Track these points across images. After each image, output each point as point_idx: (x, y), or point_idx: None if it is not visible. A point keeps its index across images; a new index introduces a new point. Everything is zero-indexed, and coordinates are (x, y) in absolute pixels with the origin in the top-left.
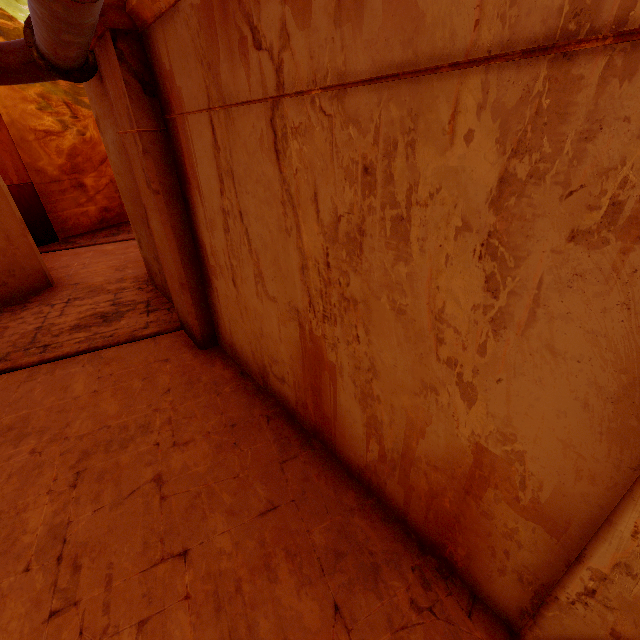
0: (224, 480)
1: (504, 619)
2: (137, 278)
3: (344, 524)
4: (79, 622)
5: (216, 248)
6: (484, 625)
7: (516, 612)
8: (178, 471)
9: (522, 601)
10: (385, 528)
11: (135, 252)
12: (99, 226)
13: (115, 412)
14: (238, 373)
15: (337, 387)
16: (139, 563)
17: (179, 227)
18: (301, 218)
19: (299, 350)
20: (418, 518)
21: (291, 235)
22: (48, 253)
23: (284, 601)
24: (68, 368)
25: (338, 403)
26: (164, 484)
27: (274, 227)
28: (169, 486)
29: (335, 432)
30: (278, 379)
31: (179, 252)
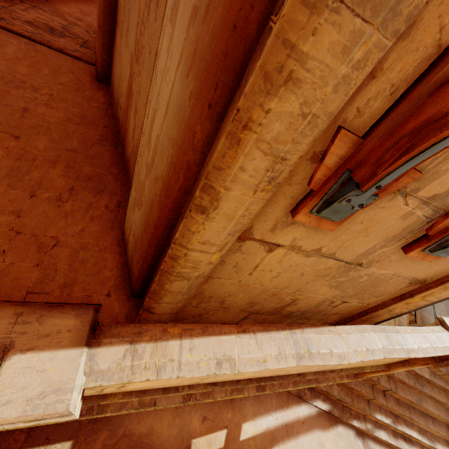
0: (60, 130)
1: None
2: (90, 25)
3: (103, 174)
4: None
5: (121, 6)
6: None
7: None
8: (39, 113)
9: None
10: (120, 186)
11: None
12: None
13: (23, 73)
14: (108, 103)
15: (131, 108)
16: None
17: None
18: None
19: (128, 84)
20: None
21: None
22: None
23: (51, 174)
24: (9, 38)
25: (130, 119)
26: (27, 113)
27: None
28: (29, 115)
29: (126, 139)
30: (120, 108)
31: (104, 0)
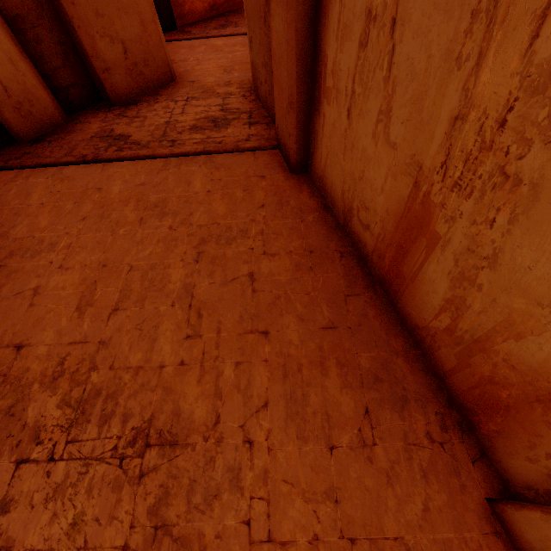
0: (298, 293)
1: (504, 478)
2: (242, 84)
3: (387, 360)
4: (202, 347)
5: (340, 66)
6: (483, 473)
7: (522, 484)
8: (266, 275)
9: (536, 484)
10: (422, 376)
11: (241, 51)
12: (210, 14)
13: (223, 213)
14: (321, 205)
15: (430, 257)
16: (237, 328)
17: (303, 30)
18: (495, 44)
19: (401, 207)
20: (459, 385)
21: (462, 68)
22: (169, 43)
23: (330, 390)
24: (189, 165)
25: (423, 270)
26: (255, 281)
27: (439, 51)
28: (259, 284)
29: (405, 290)
30: (362, 224)
31: (296, 64)
